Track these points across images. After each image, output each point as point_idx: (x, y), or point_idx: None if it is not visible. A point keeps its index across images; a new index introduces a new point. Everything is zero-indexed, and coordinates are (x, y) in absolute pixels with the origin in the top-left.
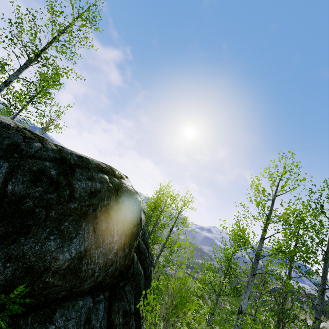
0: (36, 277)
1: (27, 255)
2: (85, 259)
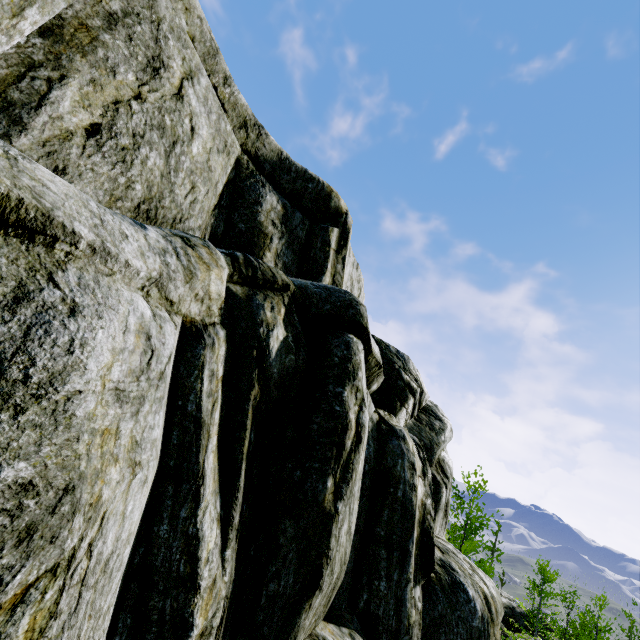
0: None
1: None
2: None
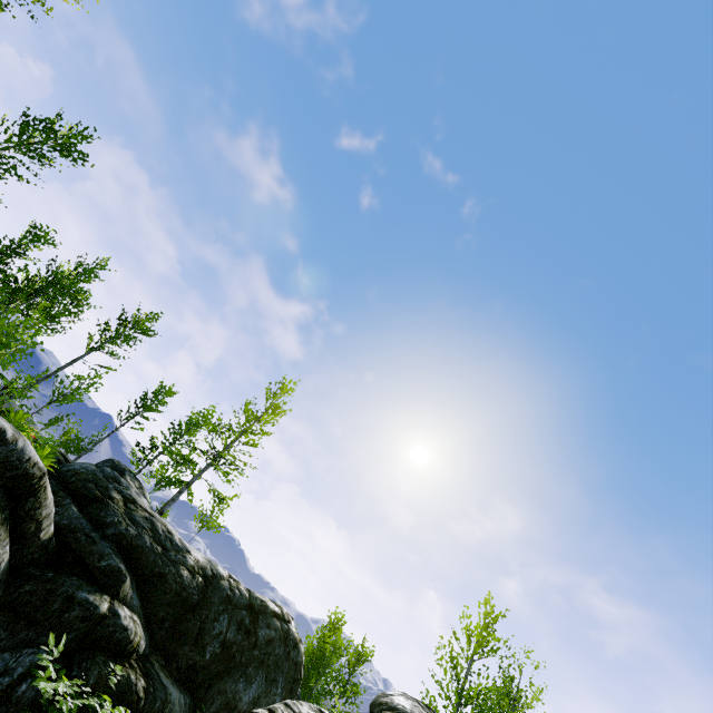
0: (230, 711)
1: (228, 692)
2: (257, 705)
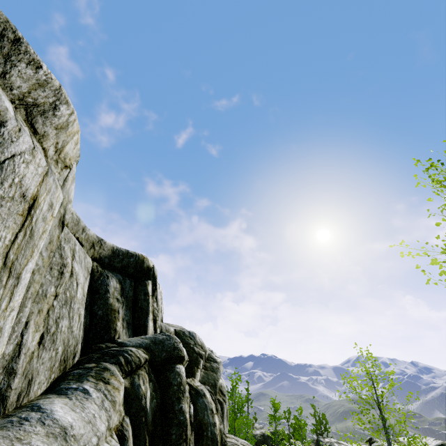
0: None
1: None
2: None
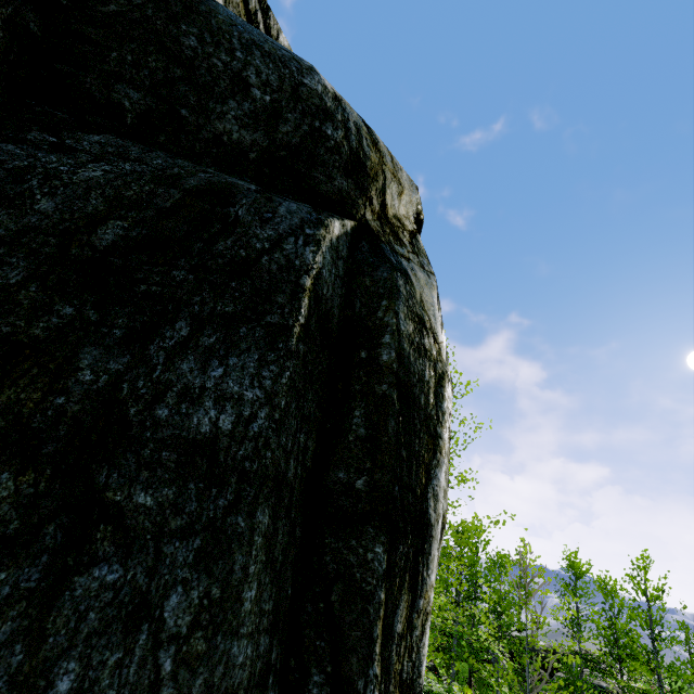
0: None
1: None
2: None
